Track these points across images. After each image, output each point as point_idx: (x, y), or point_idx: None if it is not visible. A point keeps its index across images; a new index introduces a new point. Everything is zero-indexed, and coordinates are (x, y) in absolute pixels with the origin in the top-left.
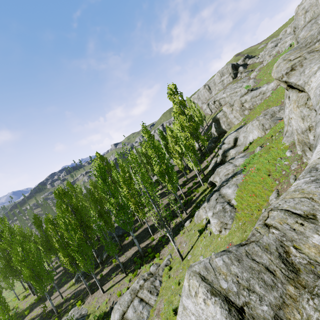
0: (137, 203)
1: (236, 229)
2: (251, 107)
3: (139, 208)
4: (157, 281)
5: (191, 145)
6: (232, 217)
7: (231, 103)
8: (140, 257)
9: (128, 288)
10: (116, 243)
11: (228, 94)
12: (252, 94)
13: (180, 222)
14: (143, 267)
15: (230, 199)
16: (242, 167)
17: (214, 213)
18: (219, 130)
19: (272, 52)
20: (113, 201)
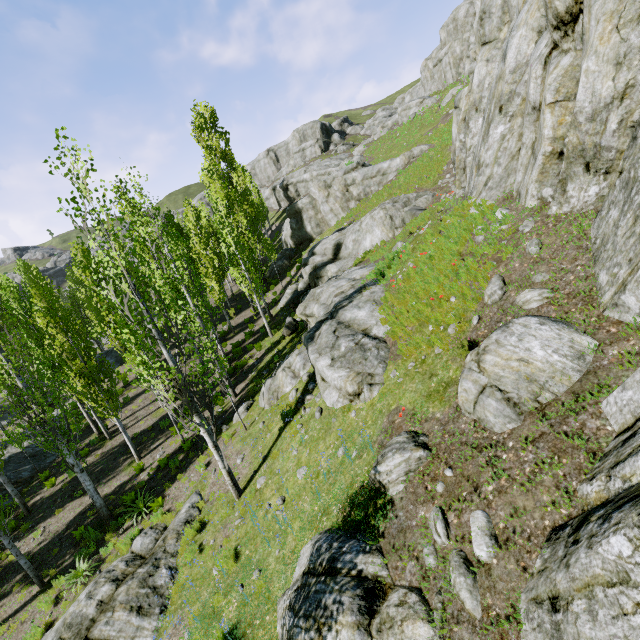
0: (93, 374)
1: (402, 379)
2: (362, 197)
3: (101, 389)
4: (163, 572)
5: (247, 246)
6: (383, 359)
7: (327, 182)
8: (96, 523)
9: (49, 625)
10: (6, 498)
11: (315, 175)
12: (365, 170)
13: (220, 416)
14: (107, 547)
15: (366, 329)
16: (371, 278)
17: (337, 357)
18: (300, 234)
19: (387, 122)
20: (1, 358)
